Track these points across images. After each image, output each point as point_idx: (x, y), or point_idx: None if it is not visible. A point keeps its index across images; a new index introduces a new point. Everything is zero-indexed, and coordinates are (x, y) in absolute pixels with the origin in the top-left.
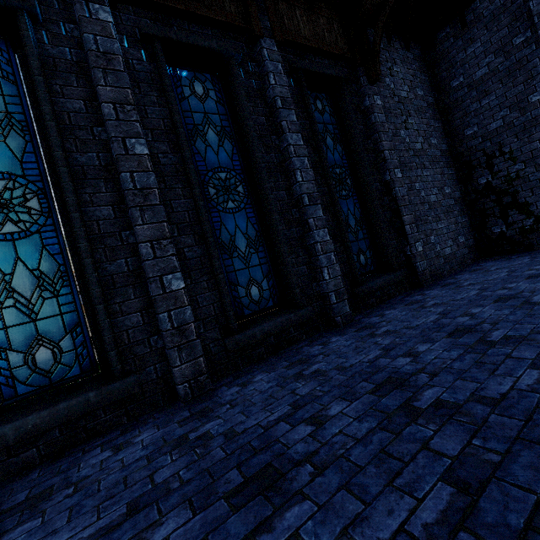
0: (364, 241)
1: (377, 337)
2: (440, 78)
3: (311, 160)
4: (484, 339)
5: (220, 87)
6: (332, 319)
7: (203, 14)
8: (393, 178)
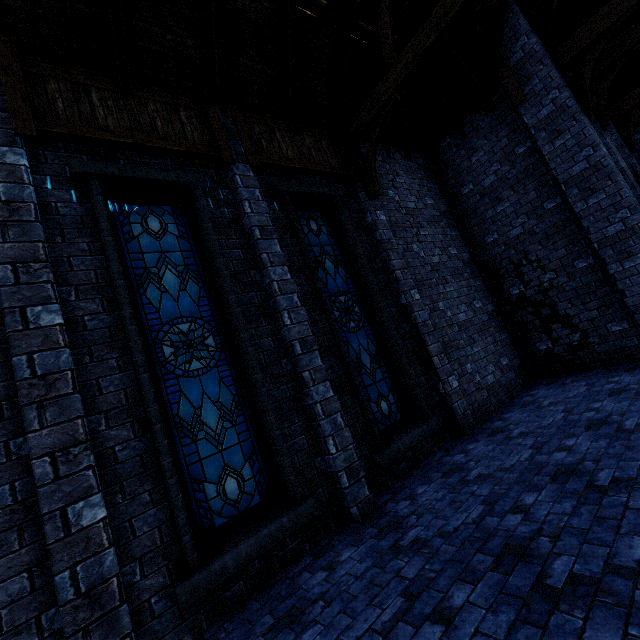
0: (385, 382)
1: (401, 558)
2: (449, 185)
3: (305, 293)
4: (543, 582)
5: (184, 219)
6: (346, 509)
7: (157, 146)
8: (410, 301)
